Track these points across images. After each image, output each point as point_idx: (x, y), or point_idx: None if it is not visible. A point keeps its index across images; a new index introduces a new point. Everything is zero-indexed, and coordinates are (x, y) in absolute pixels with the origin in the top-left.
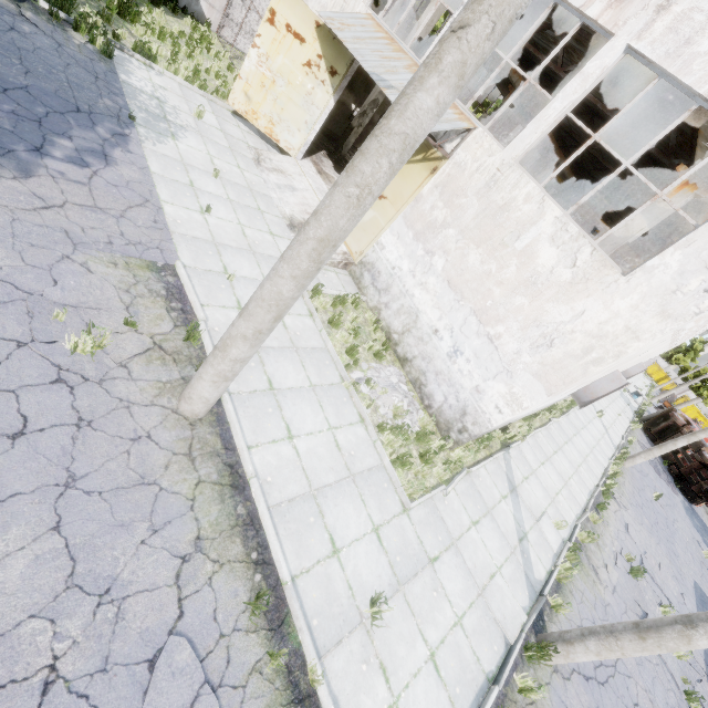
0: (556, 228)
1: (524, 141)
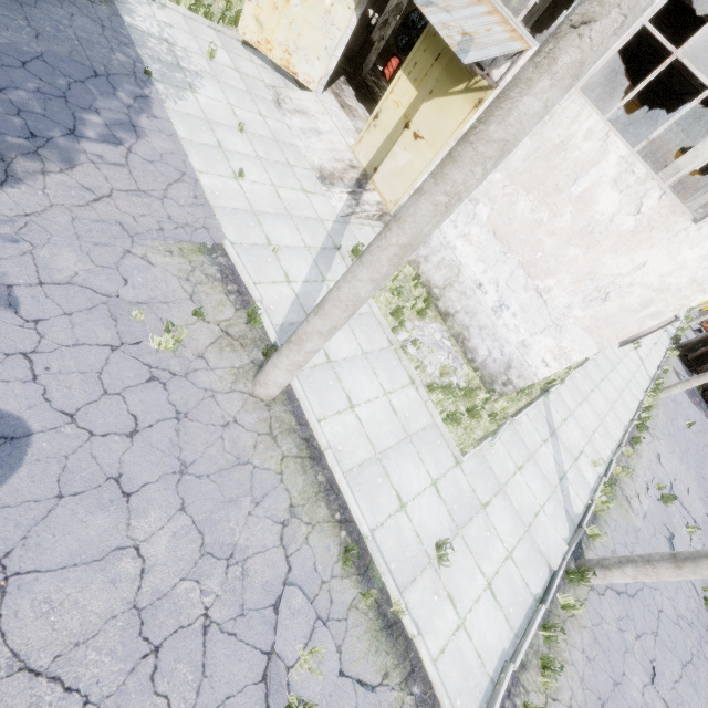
0: (621, 169)
1: None
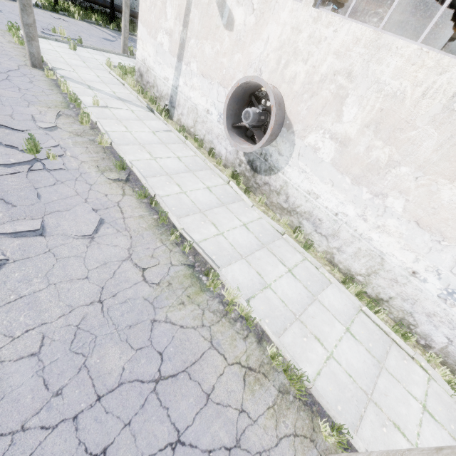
0: None
1: None
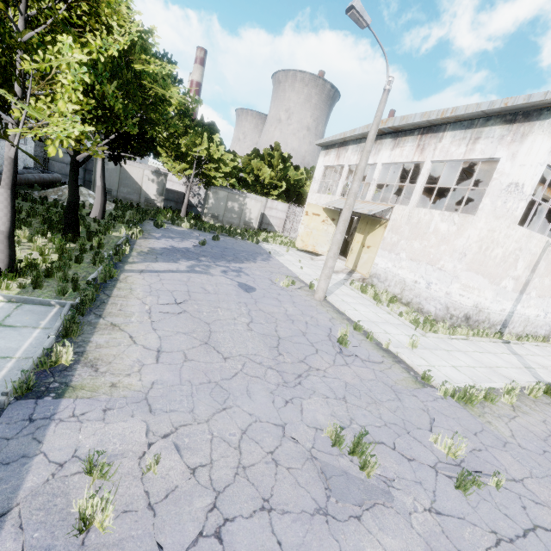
0: (441, 217)
1: (413, 200)
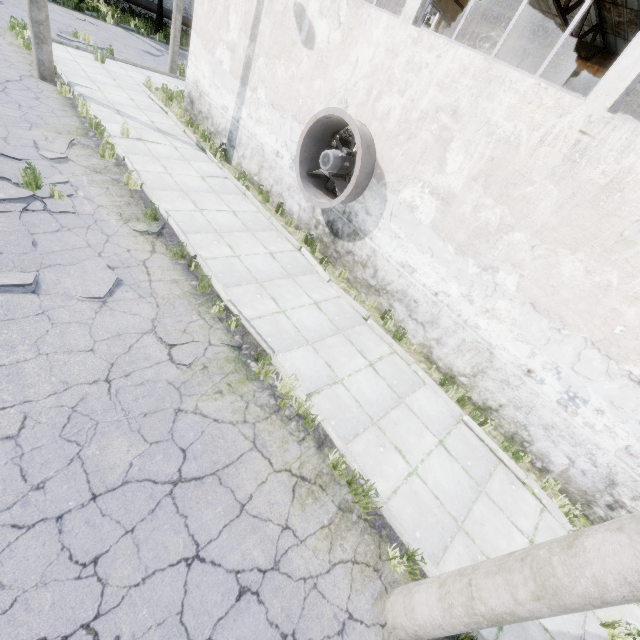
0: None
1: None
